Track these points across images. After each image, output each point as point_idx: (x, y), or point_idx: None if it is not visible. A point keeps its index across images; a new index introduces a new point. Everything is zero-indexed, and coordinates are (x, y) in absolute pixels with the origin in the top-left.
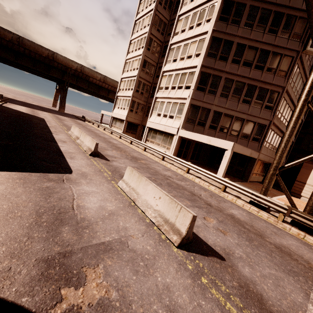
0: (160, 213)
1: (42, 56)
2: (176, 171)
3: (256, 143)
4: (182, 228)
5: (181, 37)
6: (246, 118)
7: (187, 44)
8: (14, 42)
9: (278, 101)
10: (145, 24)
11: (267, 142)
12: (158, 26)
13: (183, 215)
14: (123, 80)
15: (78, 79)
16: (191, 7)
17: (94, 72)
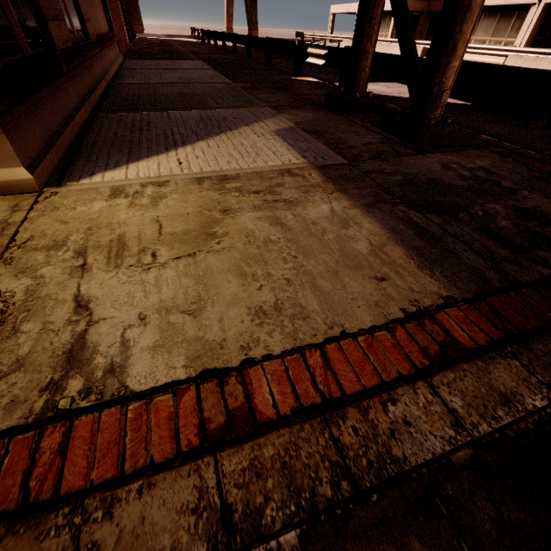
0: None
1: None
2: None
3: None
4: None
5: None
6: None
7: None
8: None
9: None
10: None
11: None
12: None
13: None
14: None
15: None
16: None
17: None
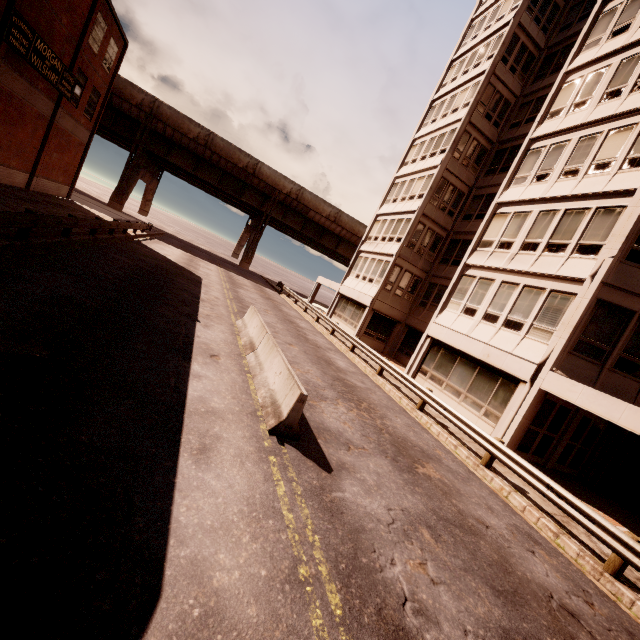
0: None
1: (238, 167)
2: (556, 545)
3: None
4: None
5: (572, 121)
6: None
7: (591, 136)
8: (200, 142)
9: None
10: (456, 104)
11: None
12: (490, 107)
13: None
14: (381, 219)
15: (287, 212)
16: (618, 45)
17: (320, 201)
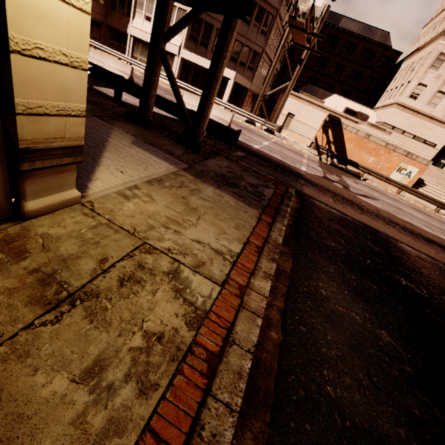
0: (216, 116)
1: None
2: None
3: (250, 72)
4: (228, 120)
5: None
6: (244, 42)
7: None
8: None
9: (271, 27)
10: None
11: (258, 71)
12: None
13: (228, 115)
14: None
15: None
16: None
17: None
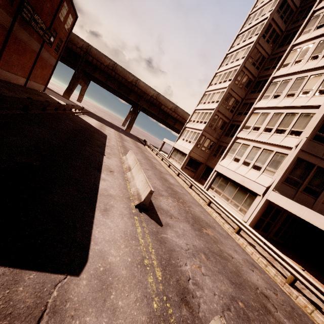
0: None
1: (127, 81)
2: (265, 270)
3: None
4: None
5: (293, 69)
6: None
7: (302, 78)
8: (110, 67)
9: None
10: (238, 57)
11: None
12: (255, 59)
13: None
14: (197, 112)
15: (150, 105)
16: (319, 33)
17: (167, 101)
